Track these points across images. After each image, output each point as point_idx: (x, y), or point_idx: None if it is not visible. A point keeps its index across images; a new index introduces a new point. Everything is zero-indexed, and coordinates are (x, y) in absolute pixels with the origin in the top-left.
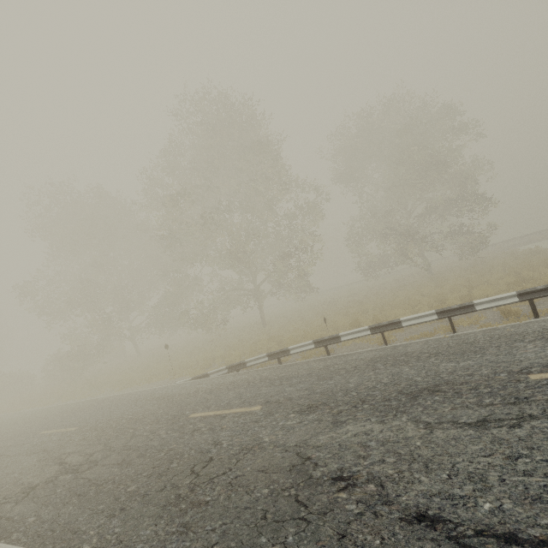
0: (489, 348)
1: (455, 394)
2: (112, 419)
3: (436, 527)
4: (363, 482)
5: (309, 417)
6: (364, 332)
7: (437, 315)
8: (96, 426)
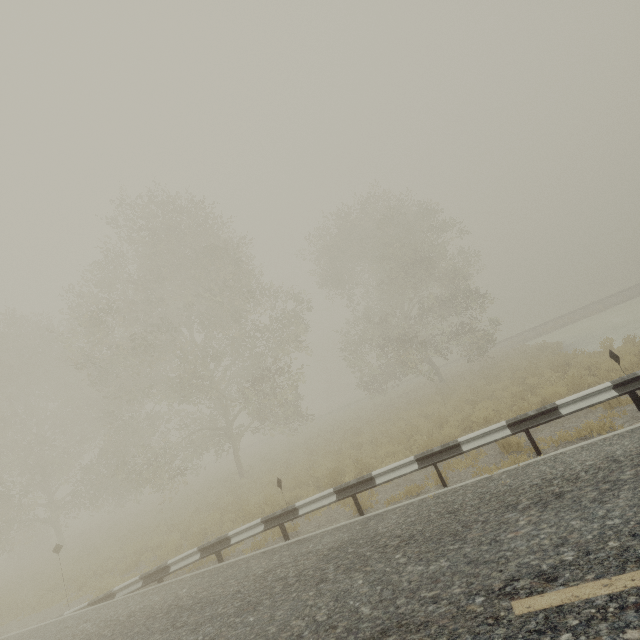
0: (473, 527)
1: None
2: None
3: None
4: None
5: None
6: (328, 498)
7: (417, 463)
8: None
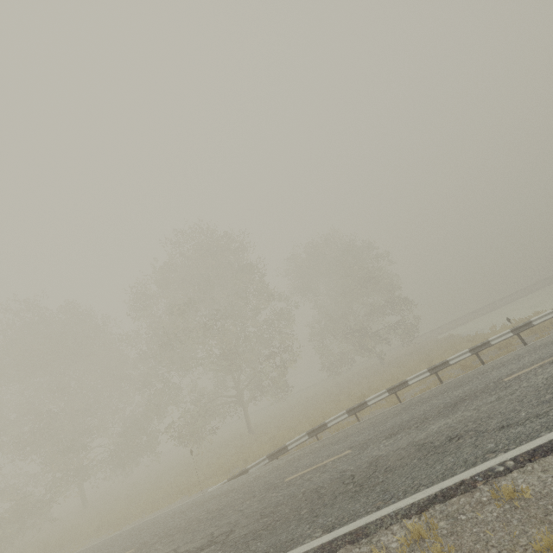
0: (473, 380)
1: (475, 397)
2: (181, 524)
3: (510, 426)
4: (465, 434)
5: (398, 436)
6: (383, 395)
7: (428, 372)
8: (167, 534)
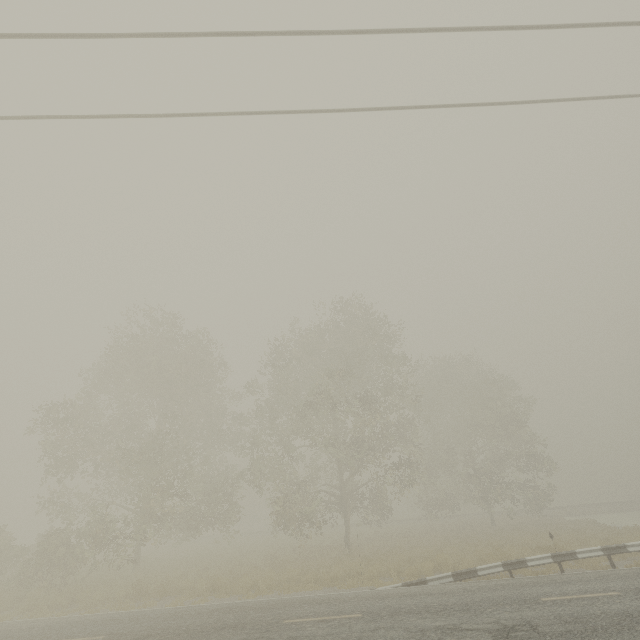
0: None
1: None
2: (408, 607)
3: None
4: None
5: None
6: (596, 552)
7: None
8: (402, 611)
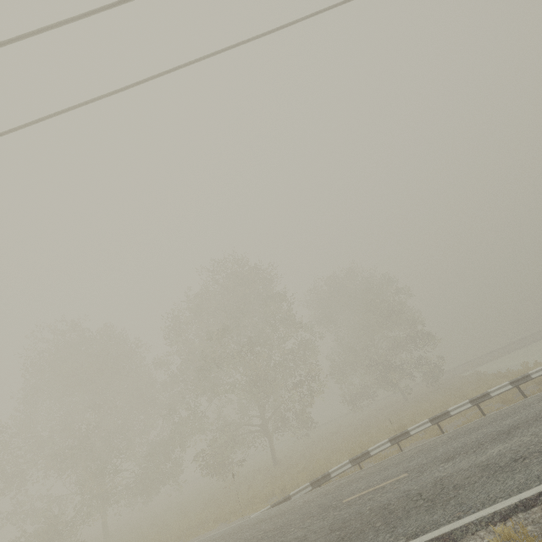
0: (520, 410)
1: (529, 424)
2: None
3: None
4: (530, 455)
5: (456, 460)
6: (426, 424)
7: (470, 403)
8: None
